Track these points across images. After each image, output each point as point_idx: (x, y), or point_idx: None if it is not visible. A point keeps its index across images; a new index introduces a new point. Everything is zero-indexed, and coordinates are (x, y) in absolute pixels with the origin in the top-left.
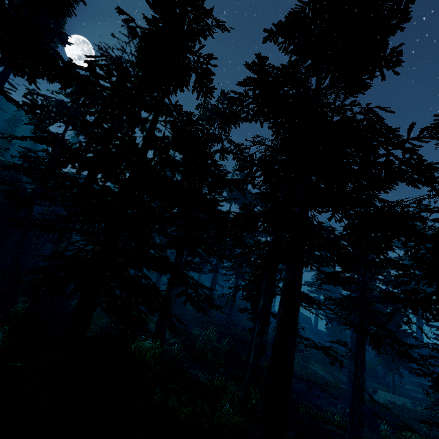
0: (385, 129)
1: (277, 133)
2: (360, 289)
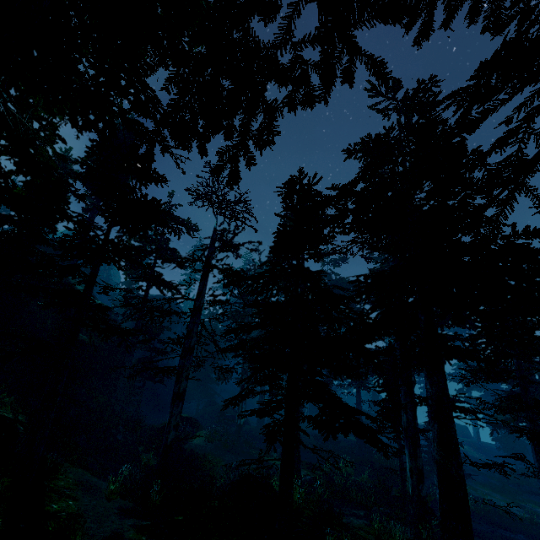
0: (489, 218)
1: (383, 249)
2: (519, 384)
